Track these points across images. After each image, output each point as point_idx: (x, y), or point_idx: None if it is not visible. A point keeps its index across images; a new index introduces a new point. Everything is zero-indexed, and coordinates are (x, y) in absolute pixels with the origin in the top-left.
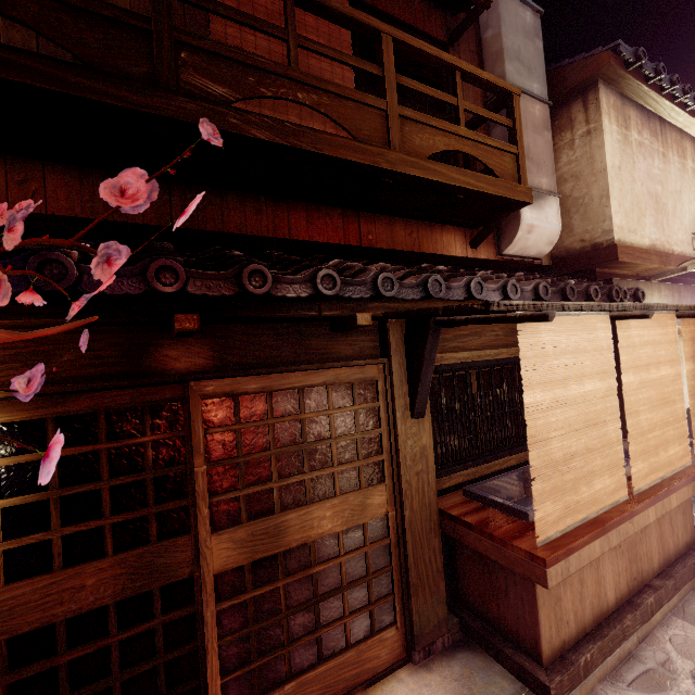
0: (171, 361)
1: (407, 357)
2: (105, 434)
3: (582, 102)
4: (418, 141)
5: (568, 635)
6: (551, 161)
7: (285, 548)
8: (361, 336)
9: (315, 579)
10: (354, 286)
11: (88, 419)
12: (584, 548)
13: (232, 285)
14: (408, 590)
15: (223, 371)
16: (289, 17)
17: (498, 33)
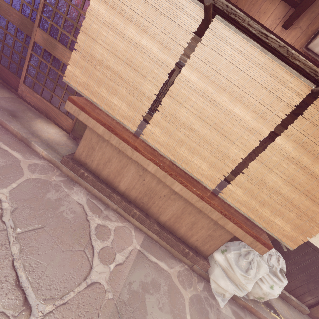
0: None
1: None
2: None
3: None
4: None
5: (90, 165)
6: None
7: (54, 55)
8: None
9: (58, 76)
10: None
11: None
12: (93, 120)
13: None
14: None
15: None
16: None
17: None
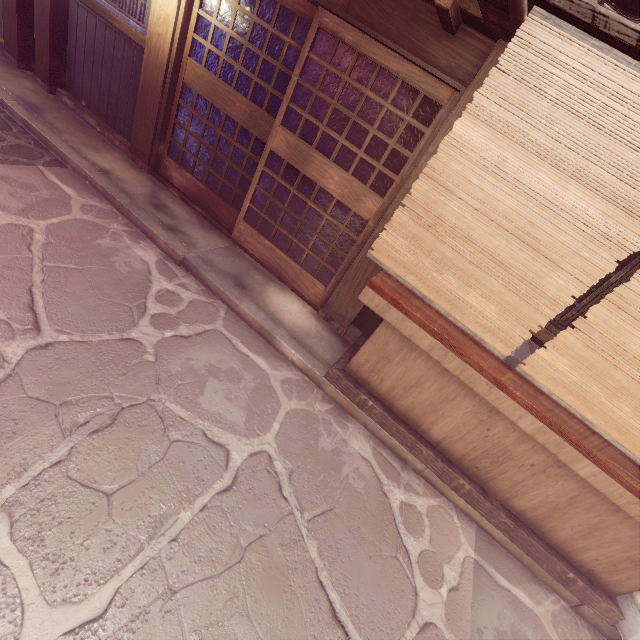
0: None
1: None
2: (274, 22)
3: None
4: None
5: (375, 386)
6: None
7: (304, 173)
8: (467, 52)
9: (307, 209)
10: None
11: (273, 6)
12: (413, 324)
13: None
14: (343, 276)
15: (338, 9)
16: None
17: None
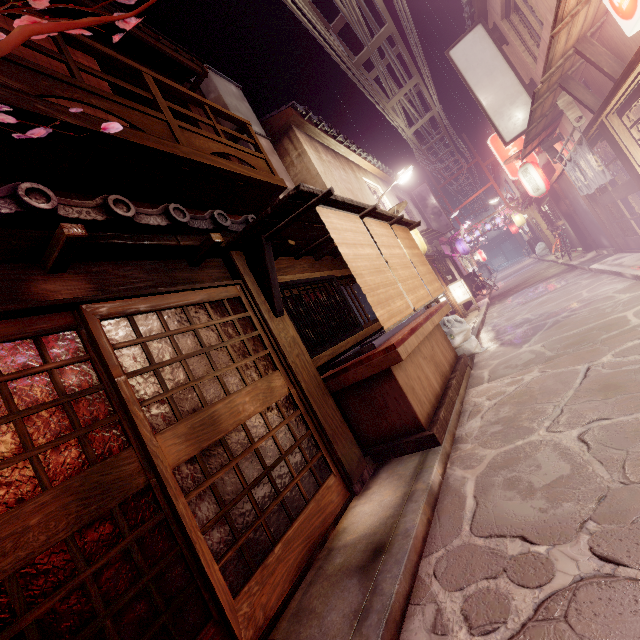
0: (51, 293)
1: (255, 276)
2: None
3: (288, 138)
4: (198, 144)
5: (428, 410)
6: (285, 172)
7: (225, 434)
8: (214, 269)
9: (259, 454)
10: (198, 220)
11: None
12: (409, 340)
13: (100, 212)
14: (329, 441)
15: (111, 293)
16: (62, 47)
17: (219, 95)
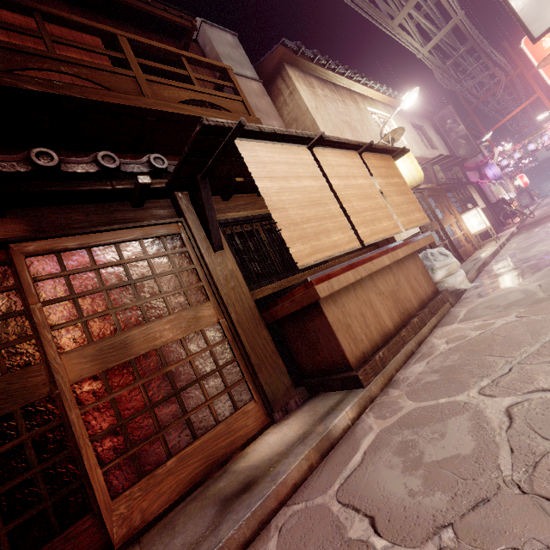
0: None
1: (197, 214)
2: None
3: (281, 78)
4: (167, 94)
5: (365, 349)
6: (275, 112)
7: (135, 356)
8: (159, 209)
9: (170, 376)
10: (133, 165)
11: None
12: (341, 276)
13: (25, 165)
14: (253, 369)
15: (39, 234)
16: (40, 25)
17: (212, 46)
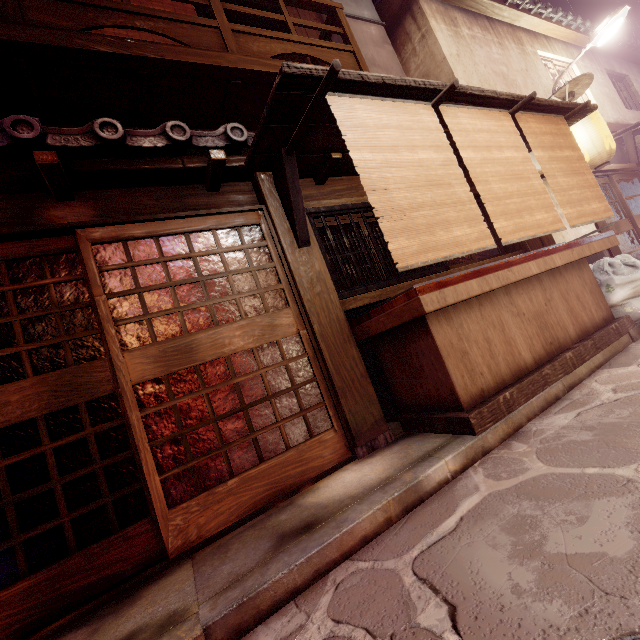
0: (58, 219)
1: (281, 200)
2: (8, 280)
3: (410, 16)
4: (256, 48)
5: (486, 385)
6: (398, 66)
7: (200, 363)
8: (237, 194)
9: (238, 389)
10: (207, 138)
11: None
12: (460, 285)
13: (89, 138)
14: (336, 393)
15: (105, 219)
16: None
17: None
